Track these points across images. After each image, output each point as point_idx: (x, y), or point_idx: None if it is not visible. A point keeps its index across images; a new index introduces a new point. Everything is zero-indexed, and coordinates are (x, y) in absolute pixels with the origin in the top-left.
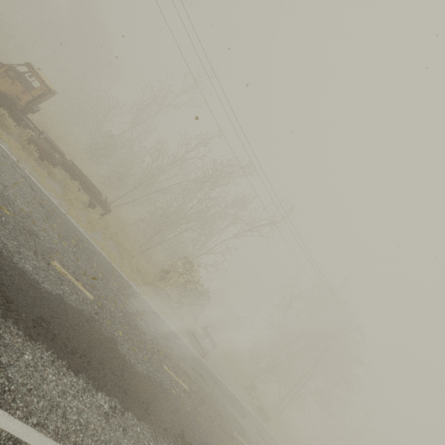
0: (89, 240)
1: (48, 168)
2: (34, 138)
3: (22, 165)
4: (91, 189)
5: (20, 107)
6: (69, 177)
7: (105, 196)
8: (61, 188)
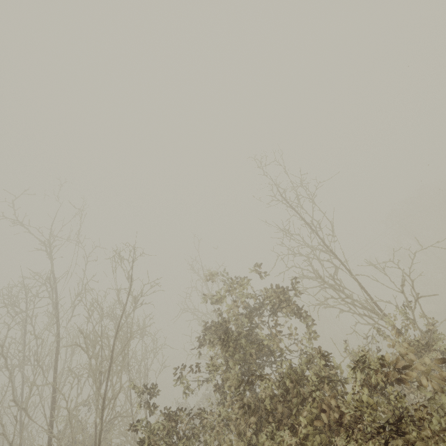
0: None
1: None
2: None
3: None
4: None
5: None
6: None
7: None
8: None
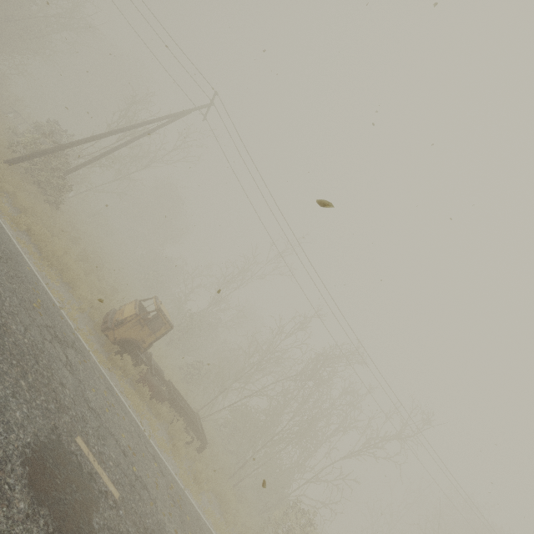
0: (207, 525)
1: (155, 407)
2: (148, 377)
3: (143, 427)
4: (190, 417)
5: (143, 350)
6: (169, 406)
7: (196, 413)
8: (166, 431)
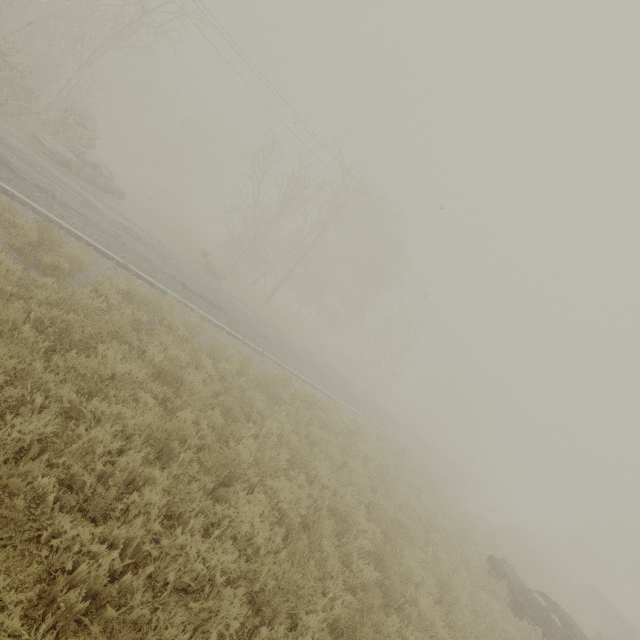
0: None
1: None
2: None
3: None
4: None
5: None
6: None
7: None
8: None
